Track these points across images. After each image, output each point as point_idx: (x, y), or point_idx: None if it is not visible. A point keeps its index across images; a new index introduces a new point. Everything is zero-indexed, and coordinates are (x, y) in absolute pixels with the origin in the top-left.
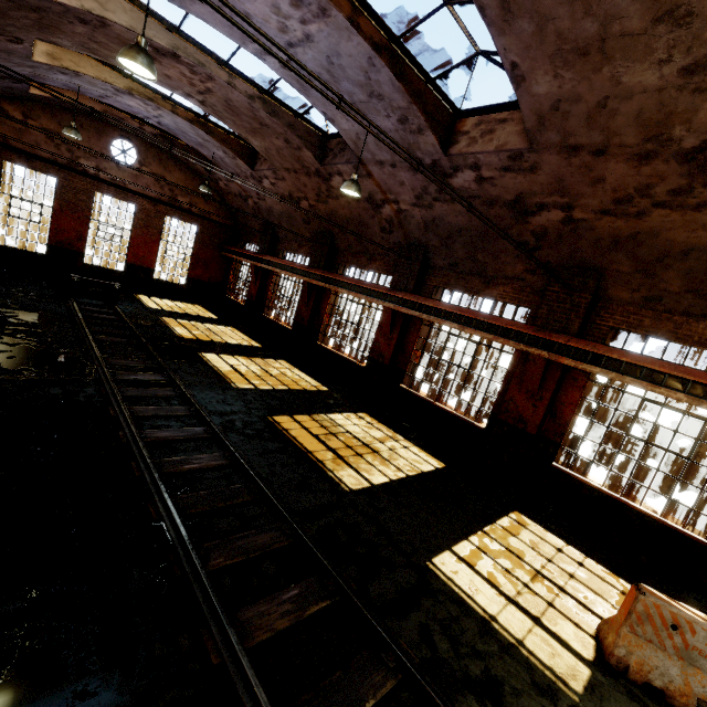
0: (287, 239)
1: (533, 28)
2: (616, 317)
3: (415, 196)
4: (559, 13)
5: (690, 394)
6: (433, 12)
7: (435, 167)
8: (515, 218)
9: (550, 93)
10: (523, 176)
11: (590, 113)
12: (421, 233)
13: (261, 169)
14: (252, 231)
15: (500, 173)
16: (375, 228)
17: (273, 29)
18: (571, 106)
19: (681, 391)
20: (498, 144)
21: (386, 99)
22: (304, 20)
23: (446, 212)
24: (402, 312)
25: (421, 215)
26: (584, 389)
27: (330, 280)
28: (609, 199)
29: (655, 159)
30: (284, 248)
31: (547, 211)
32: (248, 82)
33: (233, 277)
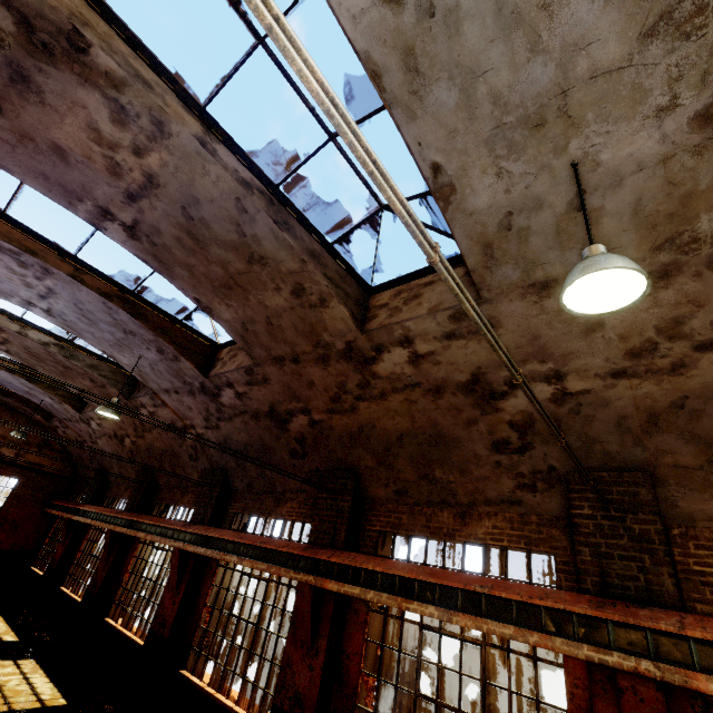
0: (117, 482)
1: (187, 273)
2: (381, 518)
3: (204, 418)
4: (194, 262)
5: (441, 605)
6: (151, 274)
7: (205, 388)
8: (278, 427)
9: (235, 318)
10: (264, 387)
11: (268, 330)
12: (220, 455)
13: (86, 411)
14: (88, 479)
15: (249, 388)
16: (185, 456)
17: (21, 285)
18: (254, 326)
19: (432, 602)
20: (238, 363)
21: (138, 335)
22: (38, 277)
23: (231, 430)
24: (190, 550)
25: (215, 437)
26: (367, 625)
27: (135, 522)
28: (327, 399)
29: (331, 360)
30: (111, 493)
31: (296, 417)
32: (44, 332)
33: (52, 540)
